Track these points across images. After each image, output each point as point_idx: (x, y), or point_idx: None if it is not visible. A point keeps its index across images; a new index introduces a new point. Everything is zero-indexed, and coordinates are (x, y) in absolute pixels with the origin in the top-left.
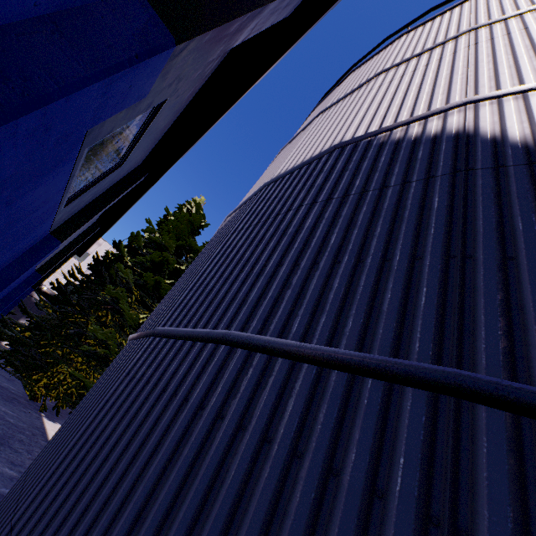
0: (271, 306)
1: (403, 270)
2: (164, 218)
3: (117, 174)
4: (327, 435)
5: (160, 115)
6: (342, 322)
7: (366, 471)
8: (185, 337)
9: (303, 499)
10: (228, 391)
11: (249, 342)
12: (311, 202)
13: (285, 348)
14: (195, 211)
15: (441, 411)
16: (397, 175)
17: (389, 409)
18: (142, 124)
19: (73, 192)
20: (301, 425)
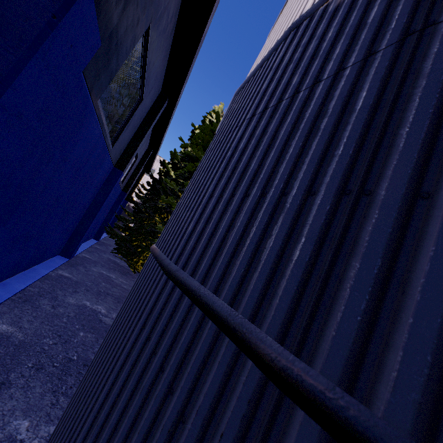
0: (195, 241)
1: (293, 211)
2: (192, 133)
3: (143, 108)
4: (189, 383)
5: (152, 43)
6: (230, 269)
7: (199, 430)
8: (156, 259)
9: (164, 431)
10: (157, 318)
11: (173, 277)
12: (251, 115)
13: (187, 290)
14: (216, 120)
15: (264, 401)
16: (335, 59)
17: (230, 379)
18: (141, 58)
19: (114, 134)
20: (180, 365)
